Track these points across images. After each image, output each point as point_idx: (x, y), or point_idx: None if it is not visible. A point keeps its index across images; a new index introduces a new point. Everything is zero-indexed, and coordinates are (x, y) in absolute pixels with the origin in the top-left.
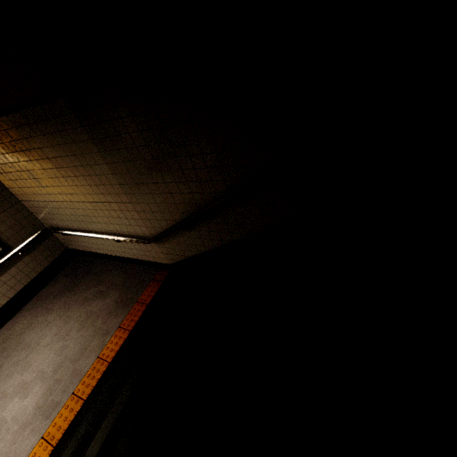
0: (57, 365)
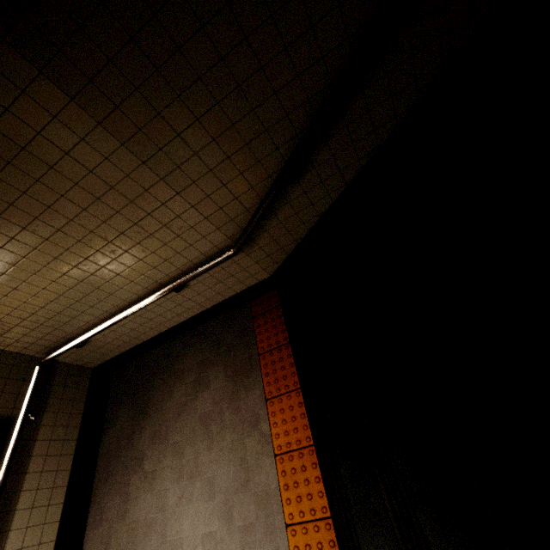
0: (223, 512)
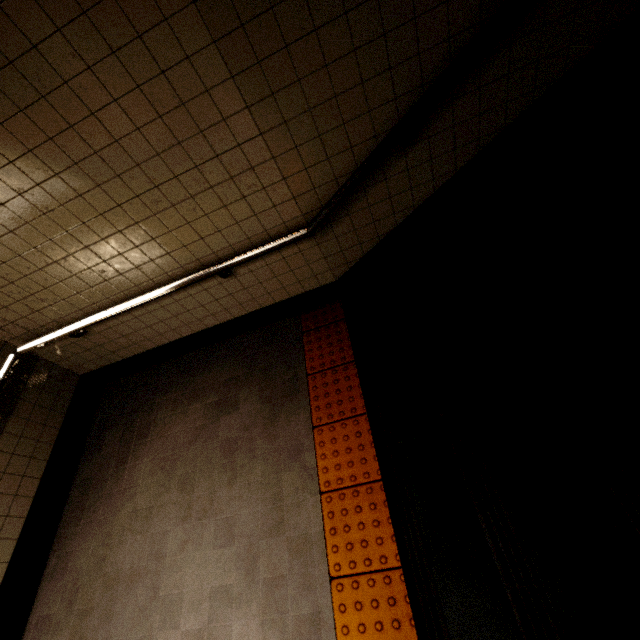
0: (244, 560)
